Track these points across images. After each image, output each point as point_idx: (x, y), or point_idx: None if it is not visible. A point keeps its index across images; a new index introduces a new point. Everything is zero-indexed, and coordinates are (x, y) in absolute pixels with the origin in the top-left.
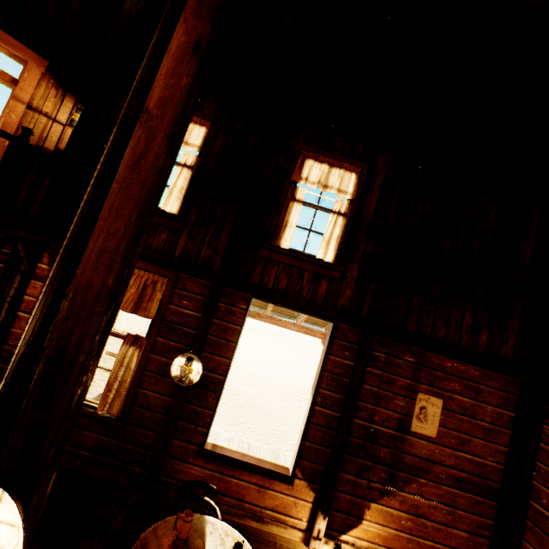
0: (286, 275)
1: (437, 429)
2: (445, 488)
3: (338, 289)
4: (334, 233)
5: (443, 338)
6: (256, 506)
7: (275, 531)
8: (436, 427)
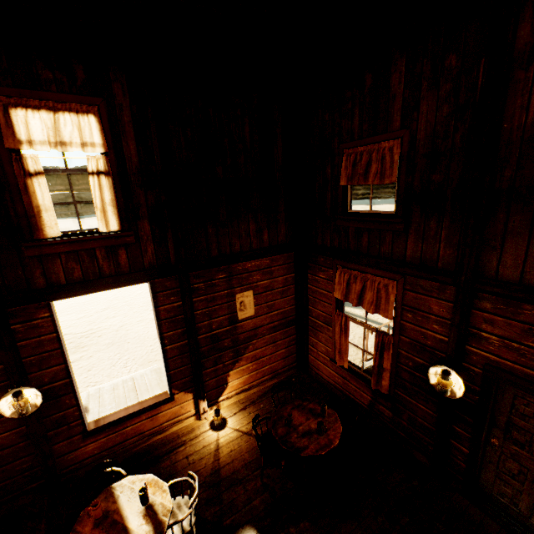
0: (75, 263)
1: (254, 309)
2: (268, 336)
3: (139, 251)
4: (106, 198)
5: (240, 249)
6: (155, 428)
7: (176, 429)
8: (253, 308)
